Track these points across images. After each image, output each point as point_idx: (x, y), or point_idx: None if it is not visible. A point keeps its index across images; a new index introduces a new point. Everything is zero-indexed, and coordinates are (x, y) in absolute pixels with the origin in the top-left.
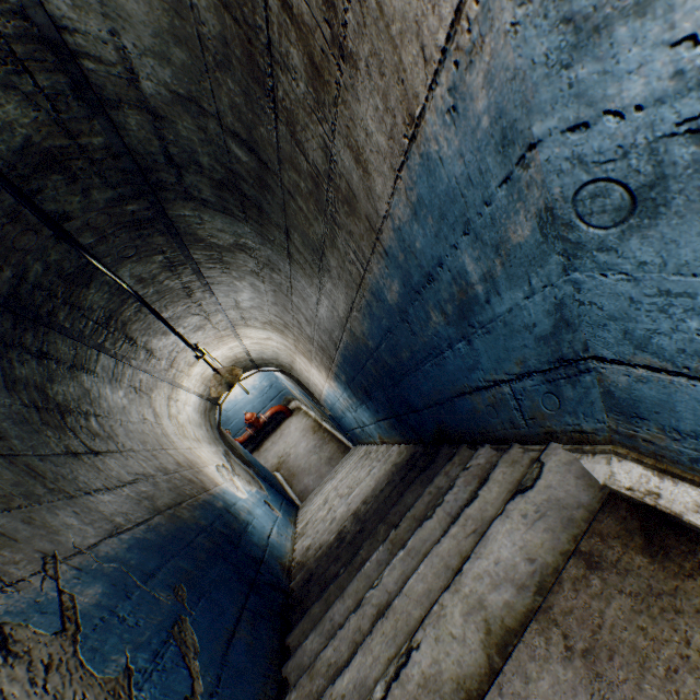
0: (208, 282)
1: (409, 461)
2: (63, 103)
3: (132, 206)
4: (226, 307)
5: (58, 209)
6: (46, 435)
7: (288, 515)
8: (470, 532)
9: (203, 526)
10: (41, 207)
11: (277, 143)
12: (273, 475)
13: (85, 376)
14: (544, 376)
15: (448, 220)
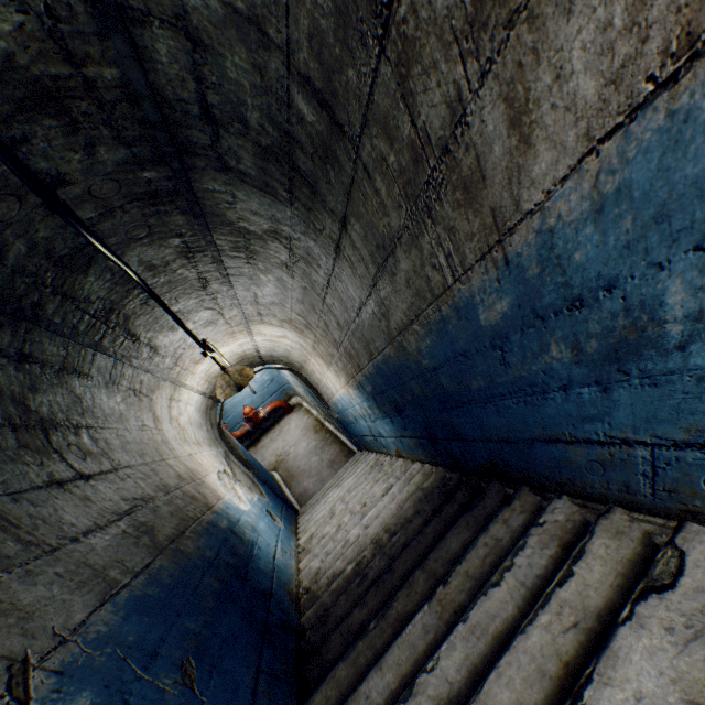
0: (228, 273)
1: (442, 489)
2: (64, 5)
3: (149, 172)
4: (244, 302)
5: (50, 168)
6: (24, 463)
7: (289, 524)
8: (569, 625)
9: (209, 559)
10: (25, 163)
11: (368, 95)
12: (271, 475)
13: (77, 381)
14: None
15: (672, 224)
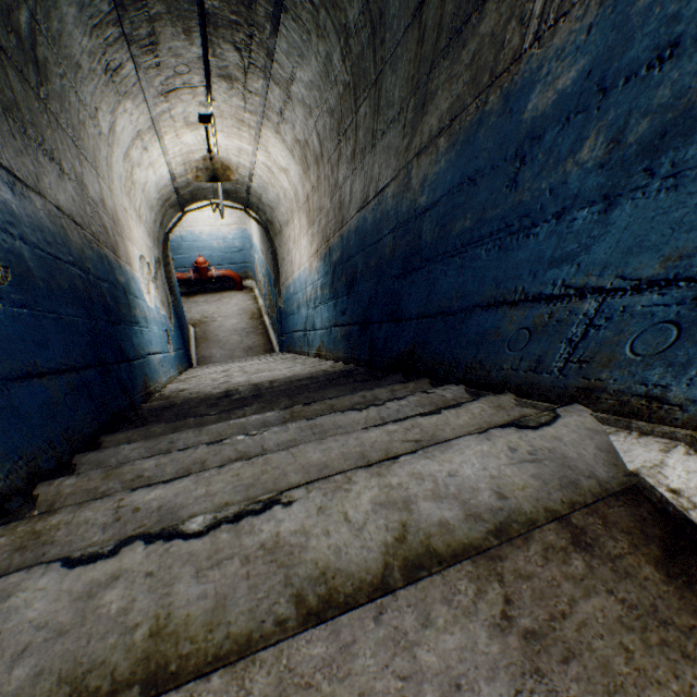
0: (283, 3)
1: (345, 372)
2: None
3: None
4: (275, 76)
5: None
6: None
7: (179, 361)
8: (412, 439)
9: (87, 268)
10: None
11: None
12: (188, 326)
13: None
14: None
15: None
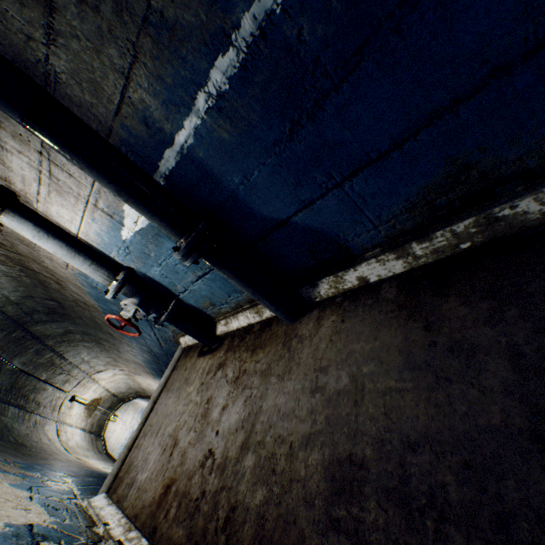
0: (61, 354)
1: None
2: None
3: (15, 334)
4: (78, 364)
5: None
6: None
7: None
8: None
9: (85, 472)
10: None
11: (60, 297)
12: None
13: (4, 418)
14: (153, 326)
15: (103, 301)
